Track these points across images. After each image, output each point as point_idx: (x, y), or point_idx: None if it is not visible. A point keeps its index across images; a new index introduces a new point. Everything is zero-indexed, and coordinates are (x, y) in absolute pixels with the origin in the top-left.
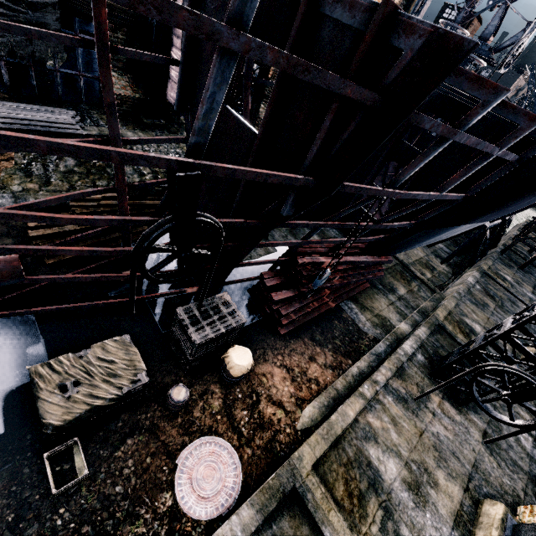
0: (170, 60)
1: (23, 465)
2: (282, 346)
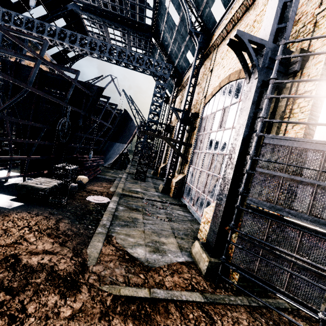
0: (3, 92)
1: (42, 206)
2: (90, 184)
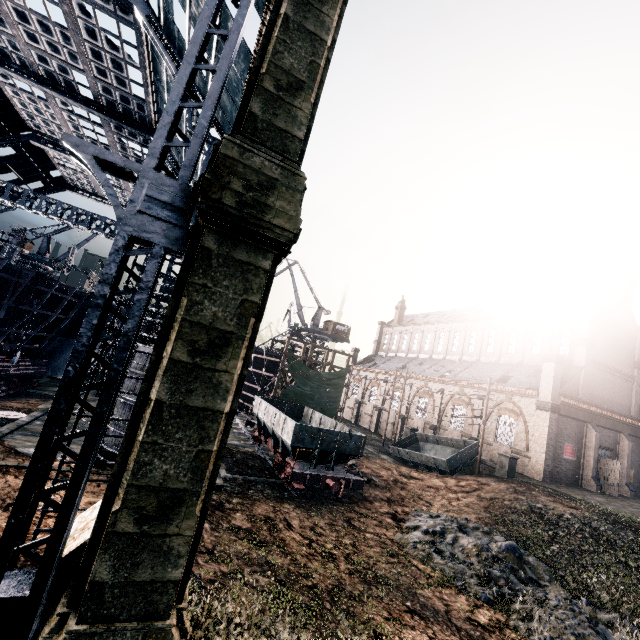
0: None
1: None
2: (6, 399)
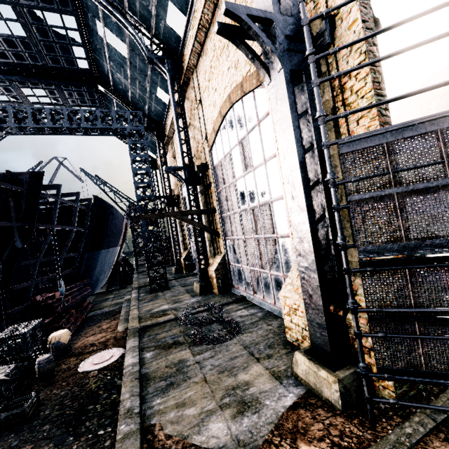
0: None
1: None
2: (78, 336)
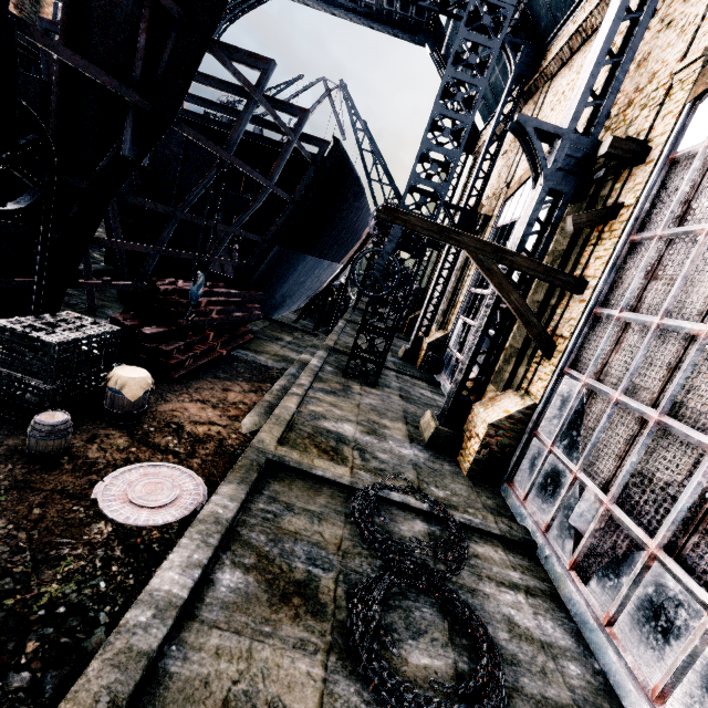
0: None
1: None
2: (183, 388)
